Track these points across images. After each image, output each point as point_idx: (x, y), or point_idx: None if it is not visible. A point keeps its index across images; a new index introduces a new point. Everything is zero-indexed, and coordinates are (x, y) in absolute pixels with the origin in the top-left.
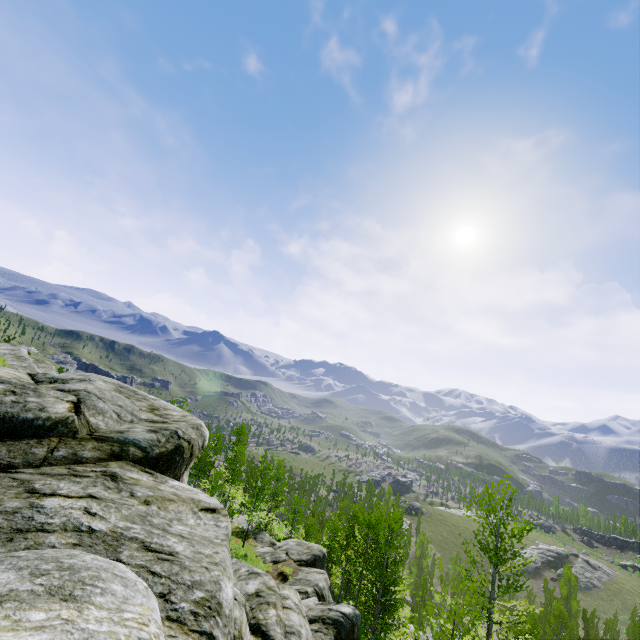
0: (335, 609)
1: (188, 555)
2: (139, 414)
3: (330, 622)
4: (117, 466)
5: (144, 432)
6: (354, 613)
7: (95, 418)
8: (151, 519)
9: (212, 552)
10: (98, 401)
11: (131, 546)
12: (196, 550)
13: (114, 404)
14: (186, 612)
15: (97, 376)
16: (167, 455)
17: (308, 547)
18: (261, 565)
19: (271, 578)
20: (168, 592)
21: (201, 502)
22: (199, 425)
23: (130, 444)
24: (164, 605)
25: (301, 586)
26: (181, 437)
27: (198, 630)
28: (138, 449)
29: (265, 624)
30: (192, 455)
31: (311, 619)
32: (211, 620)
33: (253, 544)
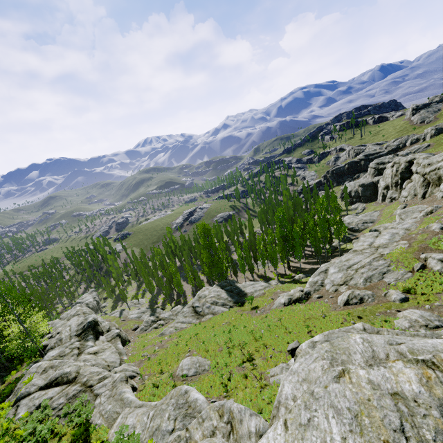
0: None
1: None
2: None
3: None
4: None
5: None
6: None
7: None
8: None
9: None
10: None
11: None
12: None
13: None
14: None
15: None
16: None
17: None
18: None
19: None
20: None
21: None
22: None
23: None
24: None
25: None
26: None
27: None
28: None
29: None
30: None
31: None
32: None
33: None
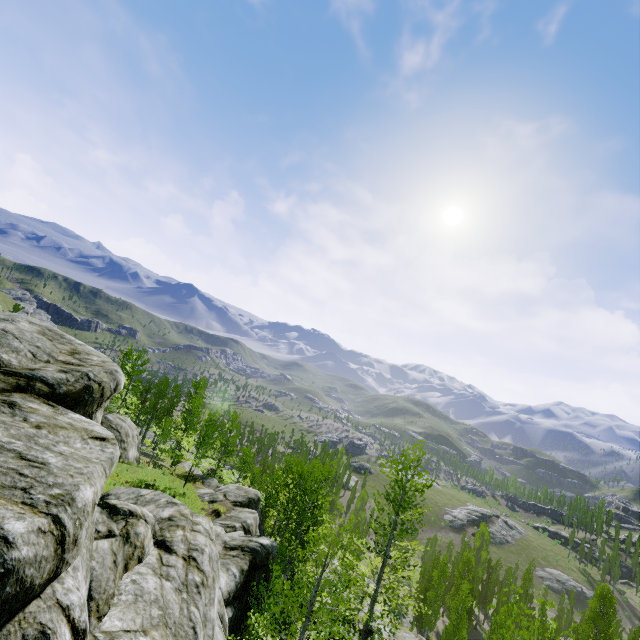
0: (255, 540)
1: (59, 466)
2: (57, 356)
3: (248, 550)
4: (20, 397)
5: (55, 371)
6: (271, 544)
7: (8, 355)
8: (38, 439)
9: (83, 466)
10: (14, 340)
11: (8, 455)
12: (68, 463)
13: (31, 344)
14: (40, 501)
15: (26, 317)
16: (75, 393)
17: (246, 491)
18: (198, 503)
19: (187, 508)
20: (30, 487)
21: (94, 432)
22: (114, 371)
23: (37, 380)
24: (23, 495)
25: (231, 522)
26: (92, 379)
27: (46, 512)
28: (45, 385)
29: (171, 541)
30: (103, 396)
31: (232, 547)
32: (60, 507)
33: (200, 487)
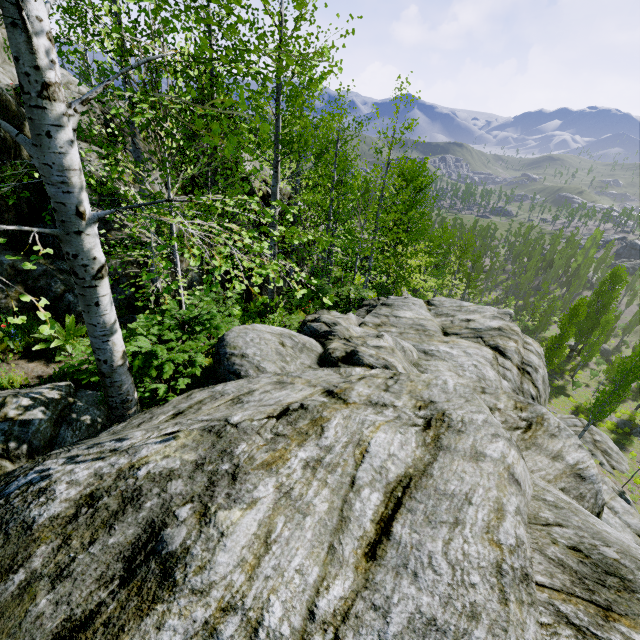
0: None
1: None
2: None
3: None
4: None
5: None
6: None
7: None
8: None
9: None
10: None
11: None
12: None
13: None
14: None
15: None
16: None
17: None
18: None
19: None
20: None
21: None
22: None
23: None
24: None
25: None
26: None
27: None
28: None
29: None
30: None
31: None
32: None
33: None
